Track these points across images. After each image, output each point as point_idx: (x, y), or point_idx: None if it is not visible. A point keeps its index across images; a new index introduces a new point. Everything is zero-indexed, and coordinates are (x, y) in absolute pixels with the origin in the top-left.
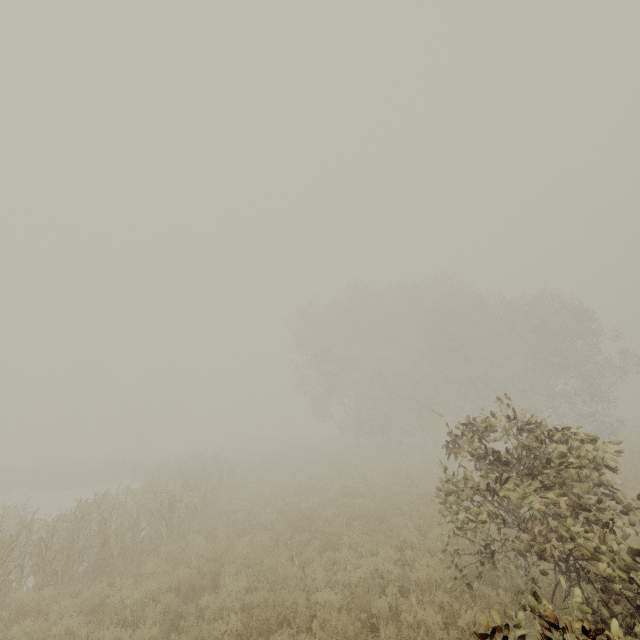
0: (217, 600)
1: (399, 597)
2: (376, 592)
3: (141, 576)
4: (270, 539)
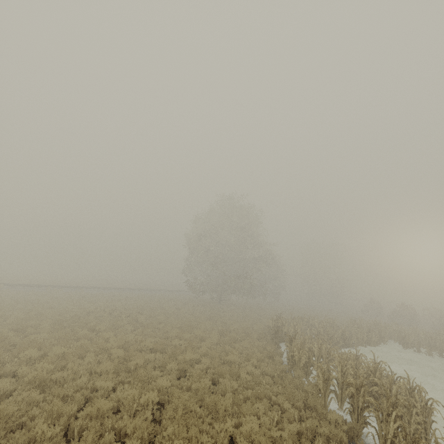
0: None
1: None
2: None
3: None
4: None
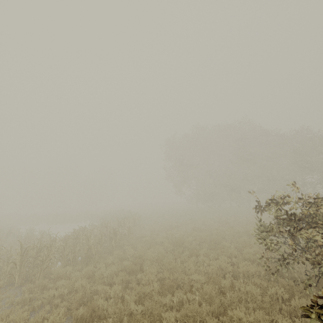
0: (146, 276)
1: (233, 279)
2: (222, 276)
3: (107, 263)
4: (163, 250)
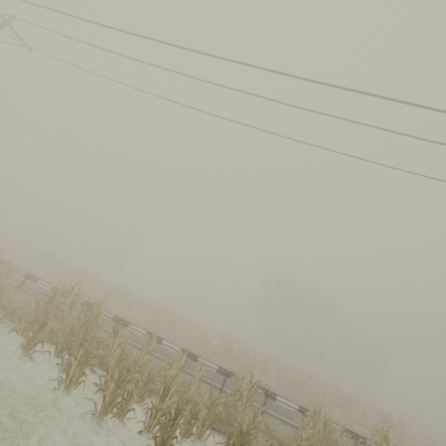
0: None
1: None
2: None
3: None
4: None
